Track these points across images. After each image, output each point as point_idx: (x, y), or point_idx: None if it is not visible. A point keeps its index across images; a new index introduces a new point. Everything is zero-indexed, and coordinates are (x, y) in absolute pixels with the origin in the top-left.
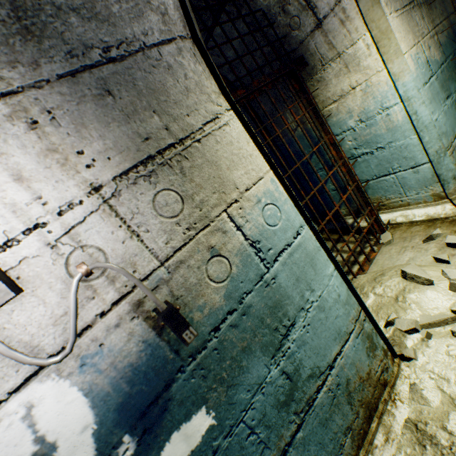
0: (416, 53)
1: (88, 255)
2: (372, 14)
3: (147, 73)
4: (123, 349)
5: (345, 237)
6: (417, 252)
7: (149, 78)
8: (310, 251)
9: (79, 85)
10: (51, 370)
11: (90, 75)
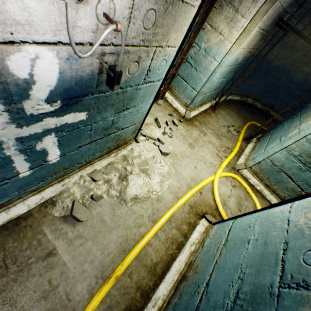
0: (241, 52)
1: (109, 7)
2: (258, 18)
3: None
4: (84, 68)
5: None
6: (164, 116)
7: None
8: (154, 90)
9: None
10: (56, 49)
11: None
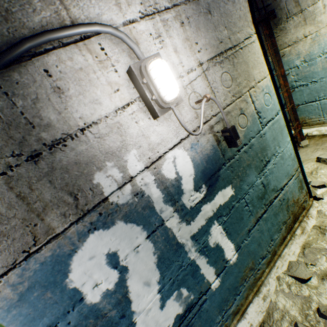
0: None
1: (196, 97)
2: None
3: (225, 4)
4: (205, 146)
5: None
6: (326, 151)
7: (225, 7)
8: (281, 126)
9: (199, 6)
10: (181, 145)
11: (203, 1)
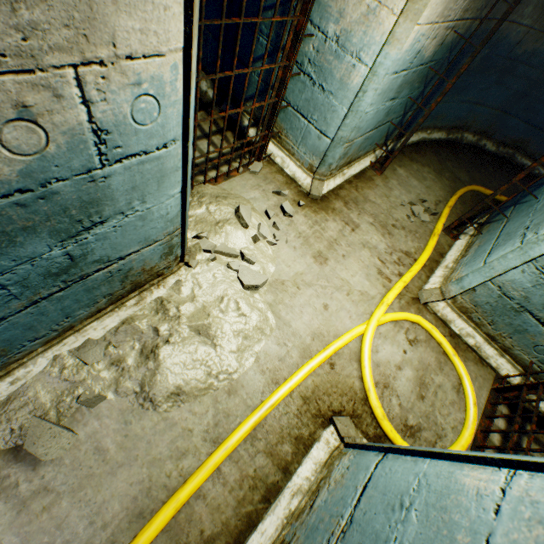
0: (424, 34)
1: None
2: None
3: None
4: None
5: (230, 135)
6: (263, 197)
7: None
8: (166, 169)
9: None
10: None
11: None
